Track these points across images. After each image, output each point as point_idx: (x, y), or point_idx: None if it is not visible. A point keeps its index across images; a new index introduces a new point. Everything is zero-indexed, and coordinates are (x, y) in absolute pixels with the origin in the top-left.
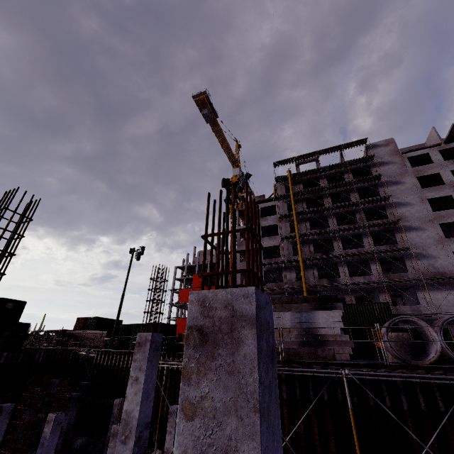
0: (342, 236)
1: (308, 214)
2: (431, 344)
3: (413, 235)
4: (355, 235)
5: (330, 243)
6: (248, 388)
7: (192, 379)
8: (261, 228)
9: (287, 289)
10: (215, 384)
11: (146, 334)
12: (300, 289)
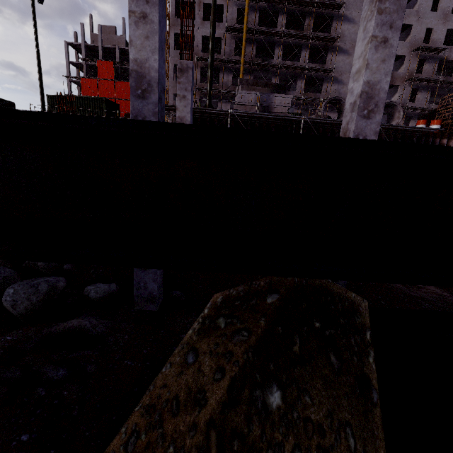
0: (286, 44)
1: (261, 1)
2: (342, 116)
3: (340, 58)
4: (297, 45)
5: (270, 50)
6: (403, 5)
7: (382, 1)
8: (203, 6)
9: (222, 93)
10: (391, 3)
11: (187, 62)
12: (234, 95)
